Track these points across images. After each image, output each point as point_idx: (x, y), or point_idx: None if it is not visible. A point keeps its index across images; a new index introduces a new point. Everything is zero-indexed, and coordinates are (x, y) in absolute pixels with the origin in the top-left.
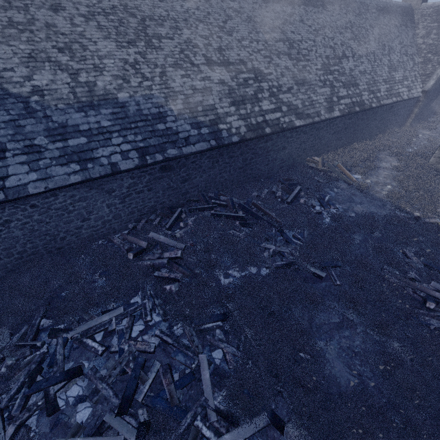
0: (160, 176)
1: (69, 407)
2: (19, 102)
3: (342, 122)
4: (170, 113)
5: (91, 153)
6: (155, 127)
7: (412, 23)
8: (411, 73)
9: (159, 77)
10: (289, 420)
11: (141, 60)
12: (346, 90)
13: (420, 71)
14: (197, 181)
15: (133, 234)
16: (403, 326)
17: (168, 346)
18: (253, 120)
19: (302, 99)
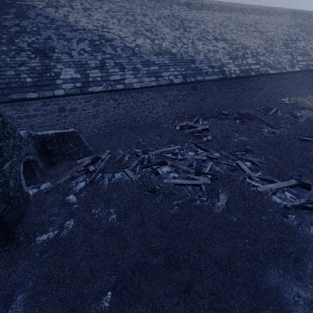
0: (190, 93)
1: (164, 173)
2: (130, 50)
3: (301, 76)
4: (197, 60)
5: (160, 74)
6: (190, 66)
7: None
8: None
9: (191, 44)
10: (311, 186)
11: (182, 36)
12: (302, 57)
13: None
14: (208, 101)
15: None
16: None
17: (212, 159)
18: (243, 68)
19: (272, 60)
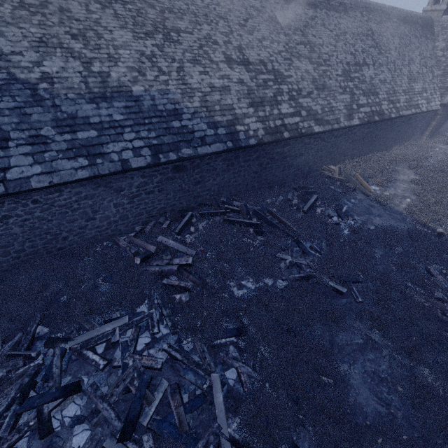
0: (172, 176)
1: (64, 429)
2: (26, 88)
3: (361, 130)
4: (186, 111)
5: (101, 148)
6: (170, 124)
7: (432, 35)
8: (430, 86)
9: (177, 72)
10: None
11: (159, 53)
12: (366, 98)
13: (439, 83)
14: (210, 184)
15: (140, 237)
16: (432, 351)
17: (176, 362)
18: (271, 123)
19: (321, 104)
